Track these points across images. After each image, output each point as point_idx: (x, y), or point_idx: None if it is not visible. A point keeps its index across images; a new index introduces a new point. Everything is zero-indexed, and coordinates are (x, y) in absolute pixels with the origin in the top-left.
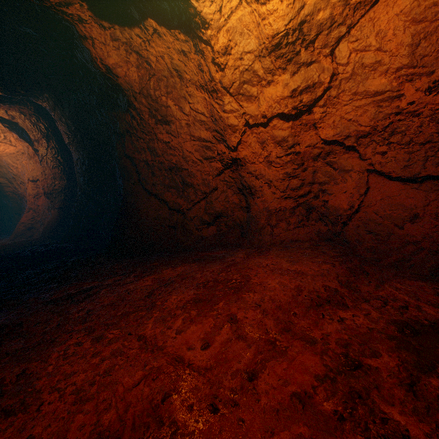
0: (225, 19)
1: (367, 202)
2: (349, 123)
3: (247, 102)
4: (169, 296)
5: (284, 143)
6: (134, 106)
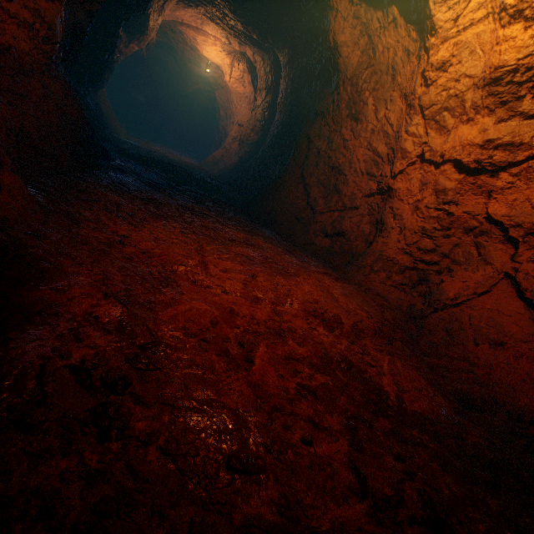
0: (458, 30)
1: (473, 303)
2: (532, 210)
3: (437, 132)
4: (239, 247)
5: (441, 195)
6: (339, 91)
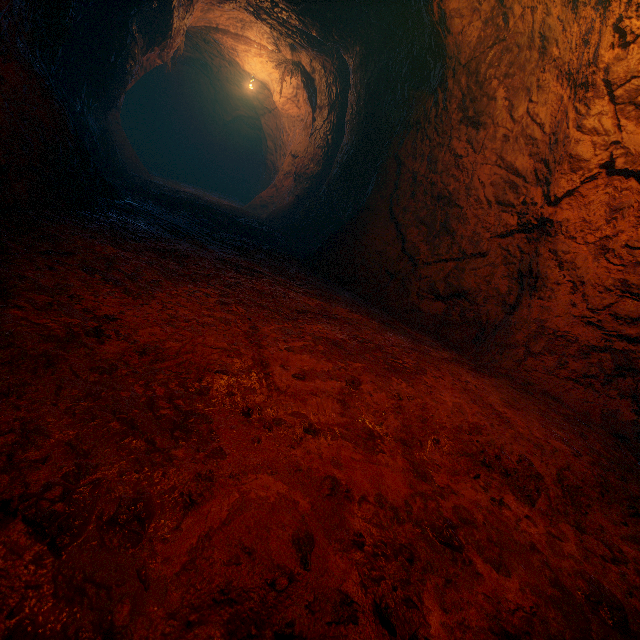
0: None
1: None
2: None
3: (638, 123)
4: (316, 323)
5: None
6: (446, 86)
